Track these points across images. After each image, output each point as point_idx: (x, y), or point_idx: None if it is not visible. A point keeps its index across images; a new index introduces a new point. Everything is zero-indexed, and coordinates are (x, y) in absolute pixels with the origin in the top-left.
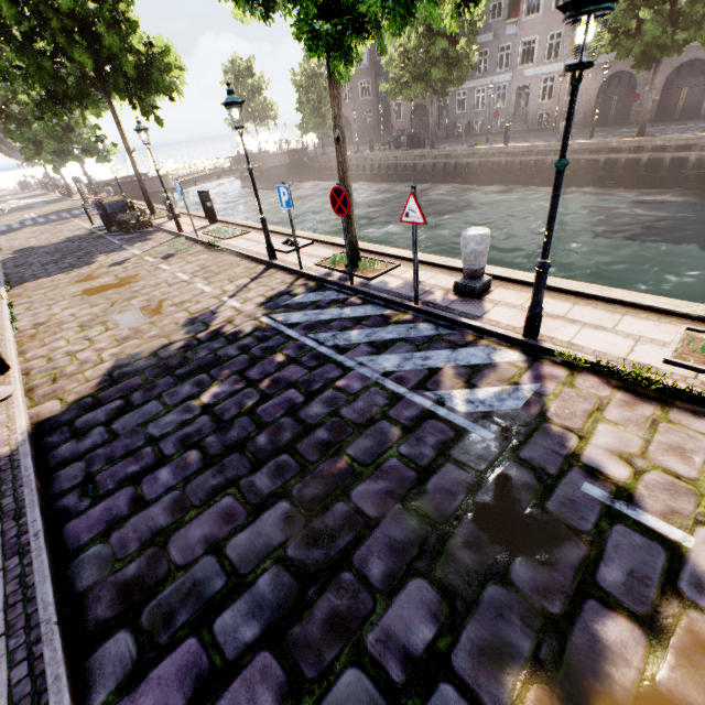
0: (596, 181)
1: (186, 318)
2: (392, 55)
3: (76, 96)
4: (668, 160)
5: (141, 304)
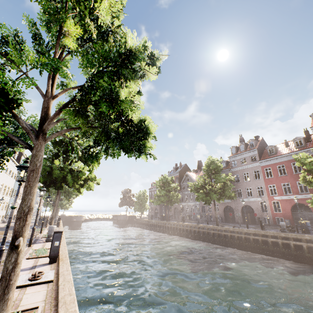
0: (207, 240)
1: None
2: (157, 193)
3: (54, 192)
4: (223, 234)
5: None
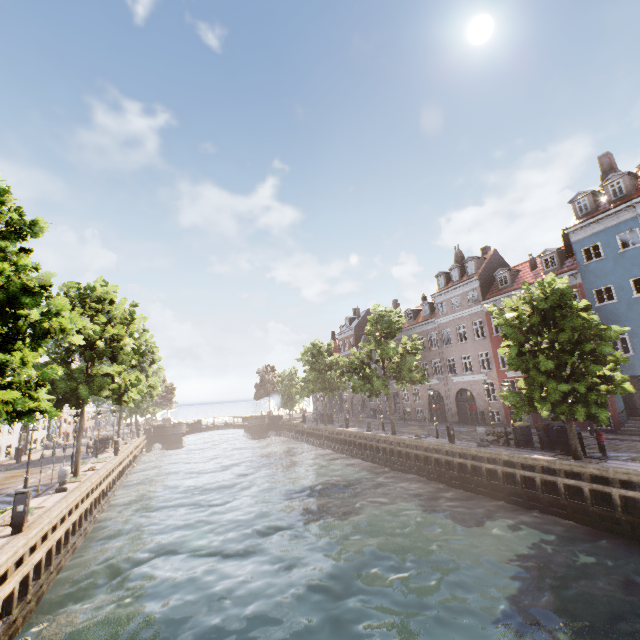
0: (377, 459)
1: (0, 488)
2: None
3: None
4: (396, 451)
5: (7, 482)
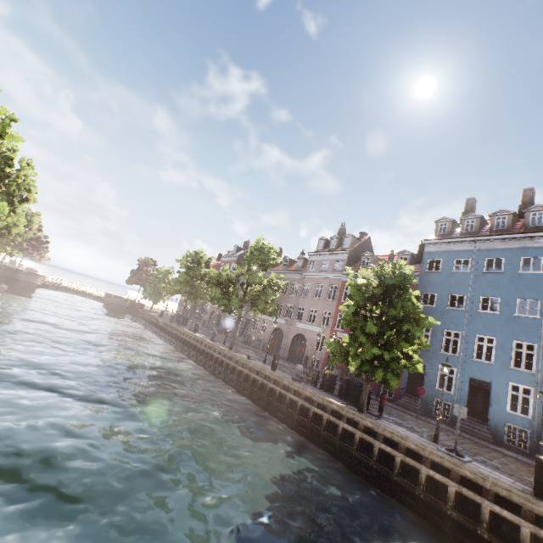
0: (208, 366)
1: None
2: None
3: None
4: (226, 363)
5: None
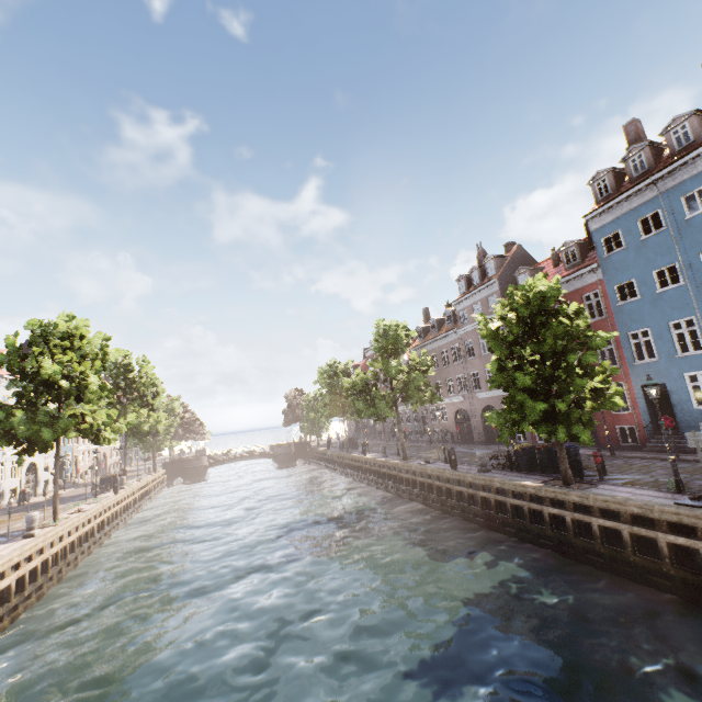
0: (390, 488)
1: None
2: None
3: None
4: (404, 478)
5: None
